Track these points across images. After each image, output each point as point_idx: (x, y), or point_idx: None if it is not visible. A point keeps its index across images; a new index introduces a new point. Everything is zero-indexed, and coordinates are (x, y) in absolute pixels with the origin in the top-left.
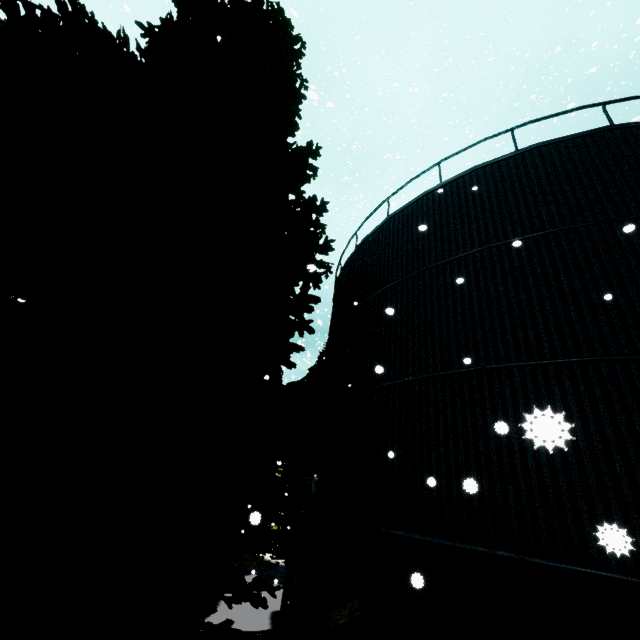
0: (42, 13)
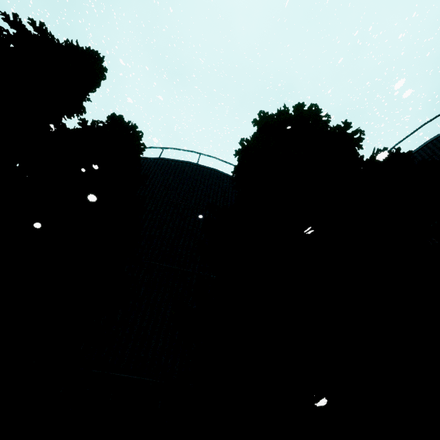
0: (242, 147)
